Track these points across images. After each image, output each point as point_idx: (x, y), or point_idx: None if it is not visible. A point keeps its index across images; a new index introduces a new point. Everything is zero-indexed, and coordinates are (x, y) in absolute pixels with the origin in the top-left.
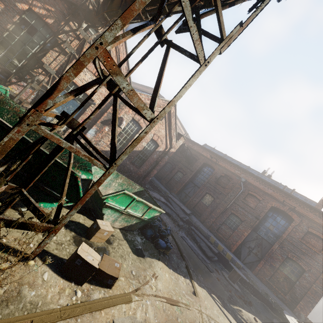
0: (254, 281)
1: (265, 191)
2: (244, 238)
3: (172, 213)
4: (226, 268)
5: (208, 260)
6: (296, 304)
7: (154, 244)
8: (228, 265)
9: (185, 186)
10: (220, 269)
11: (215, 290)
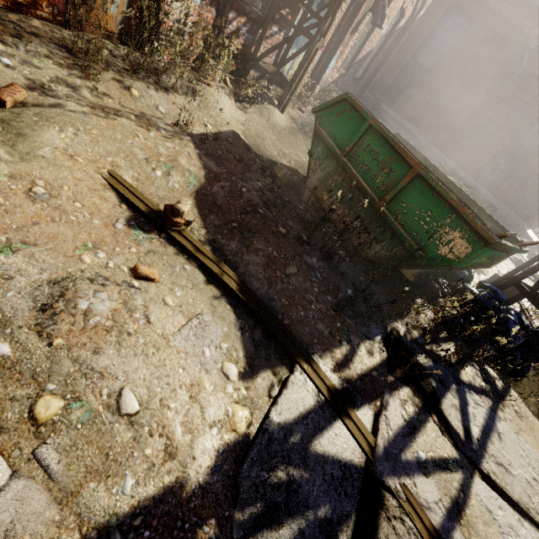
0: (496, 206)
1: None
2: (494, 154)
3: None
4: None
5: None
6: (534, 216)
7: None
8: None
9: (400, 74)
10: None
11: None
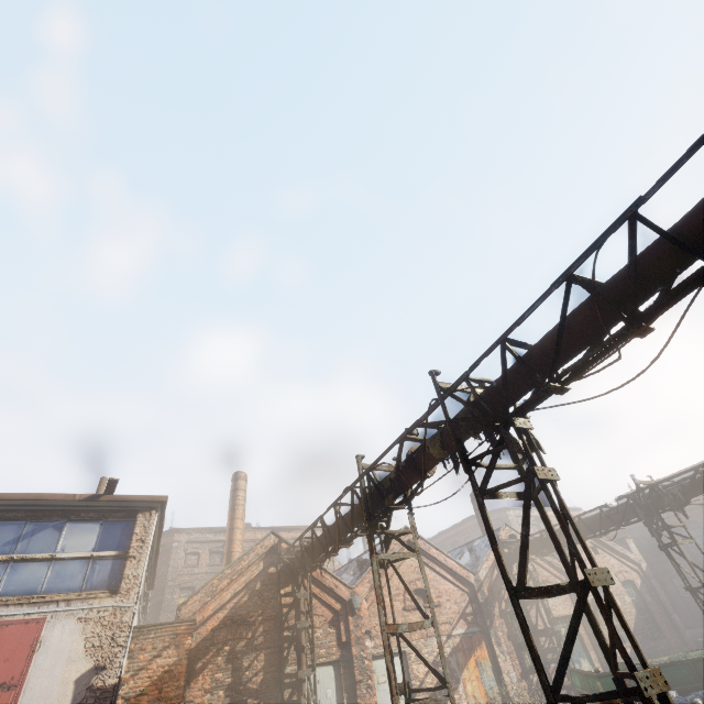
0: None
1: None
2: None
3: None
4: None
5: None
6: None
7: None
8: None
9: None
10: None
11: None
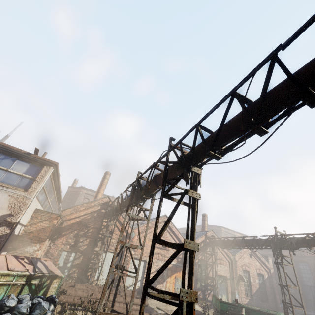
0: None
1: None
2: None
3: None
4: None
5: None
6: None
7: None
8: None
9: (304, 293)
10: None
11: None
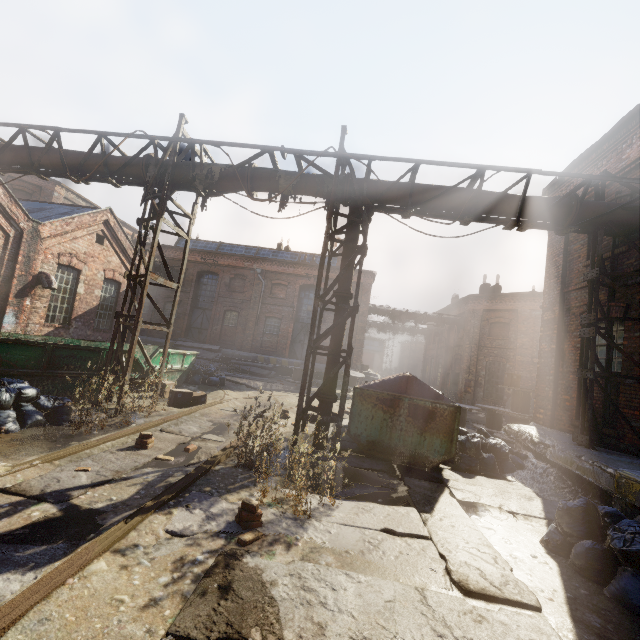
0: (316, 367)
1: (287, 272)
2: (291, 336)
3: (198, 362)
4: (289, 376)
5: (267, 378)
6: (352, 360)
7: (208, 384)
8: (290, 371)
9: (192, 319)
10: (283, 379)
11: (281, 389)
